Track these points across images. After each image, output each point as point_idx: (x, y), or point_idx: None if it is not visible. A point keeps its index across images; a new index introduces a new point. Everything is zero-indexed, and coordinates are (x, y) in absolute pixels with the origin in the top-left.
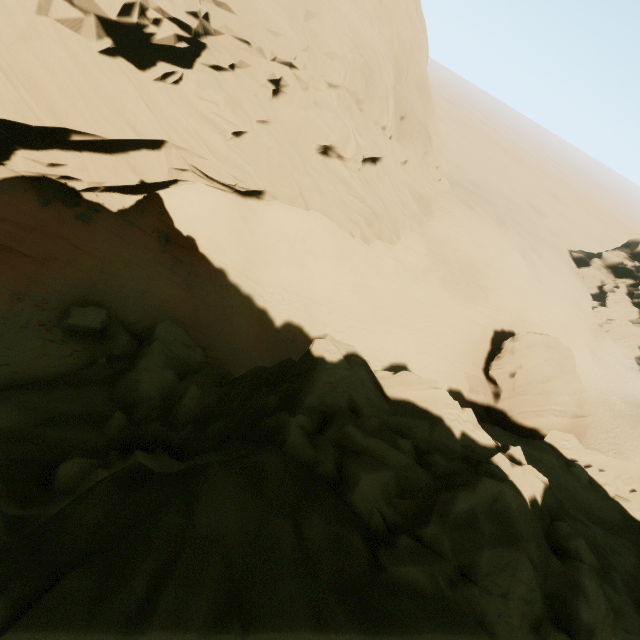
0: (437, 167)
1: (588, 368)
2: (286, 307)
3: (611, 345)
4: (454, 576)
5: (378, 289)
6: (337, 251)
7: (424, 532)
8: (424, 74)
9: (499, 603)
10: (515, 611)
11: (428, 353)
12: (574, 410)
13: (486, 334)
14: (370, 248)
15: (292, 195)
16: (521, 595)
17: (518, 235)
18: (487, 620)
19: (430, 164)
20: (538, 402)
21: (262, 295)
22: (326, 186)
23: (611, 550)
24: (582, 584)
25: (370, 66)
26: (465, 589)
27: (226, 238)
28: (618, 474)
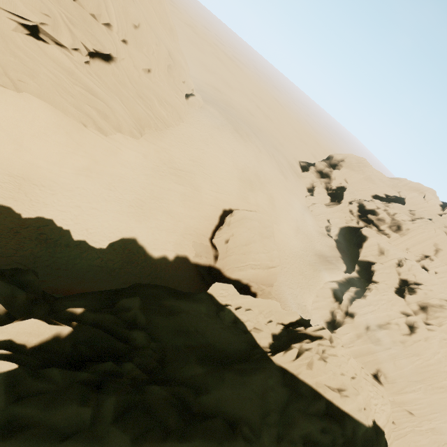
0: (184, 82)
1: (294, 234)
2: None
3: (312, 219)
4: None
5: (115, 175)
6: (64, 137)
7: None
8: None
9: None
10: None
11: (160, 228)
12: (267, 263)
13: (216, 212)
14: (108, 139)
15: None
16: None
17: (257, 145)
18: None
19: (176, 78)
20: (241, 260)
21: None
22: (40, 70)
23: (202, 390)
24: None
25: None
26: None
27: None
28: (261, 310)
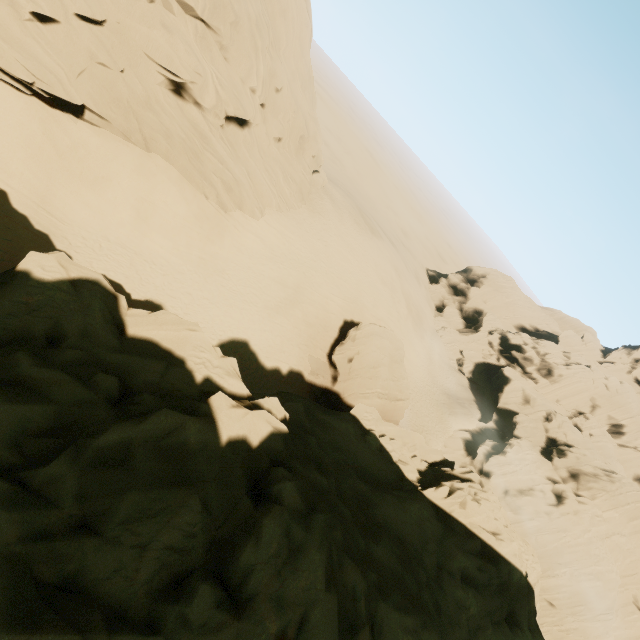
0: (314, 156)
1: (420, 364)
2: (103, 258)
3: (441, 347)
4: (59, 527)
5: (230, 260)
6: (184, 209)
7: (36, 473)
8: (306, 56)
9: (127, 555)
10: (149, 563)
11: (274, 332)
12: (396, 394)
13: (336, 322)
14: (227, 216)
15: (127, 127)
16: (170, 543)
17: (384, 243)
18: (87, 578)
19: (306, 151)
20: (367, 385)
21: (68, 237)
22: (176, 130)
23: (370, 504)
24: (260, 525)
25: (236, 10)
26: (66, 542)
27: (15, 151)
28: (406, 442)
